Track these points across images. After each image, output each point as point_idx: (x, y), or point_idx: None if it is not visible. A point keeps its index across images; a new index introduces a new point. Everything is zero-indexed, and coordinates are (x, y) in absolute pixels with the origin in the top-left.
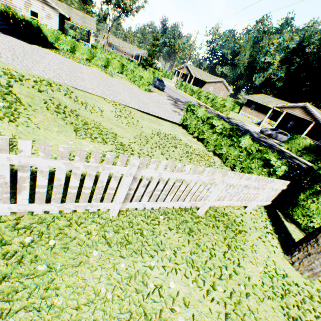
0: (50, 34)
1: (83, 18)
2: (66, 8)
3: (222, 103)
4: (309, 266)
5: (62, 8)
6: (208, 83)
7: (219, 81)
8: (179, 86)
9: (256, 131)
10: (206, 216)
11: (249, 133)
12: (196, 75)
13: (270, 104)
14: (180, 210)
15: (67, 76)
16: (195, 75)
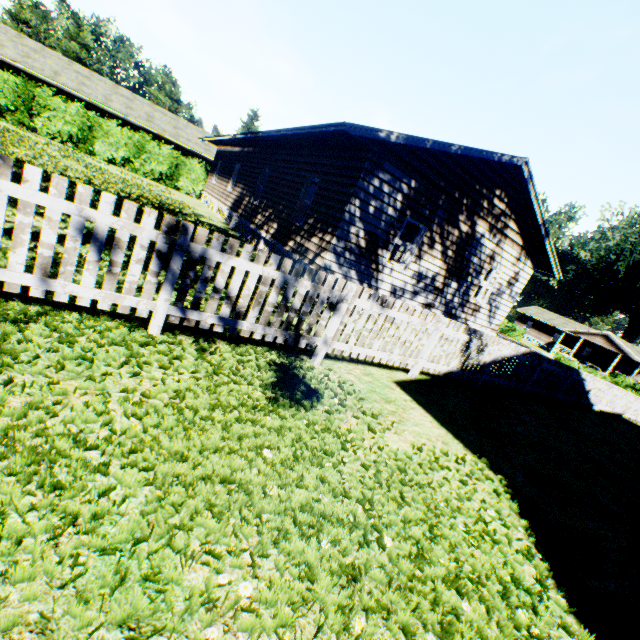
0: None
1: None
2: None
3: (511, 326)
4: None
5: None
6: None
7: None
8: None
9: None
10: None
11: None
12: None
13: (554, 323)
14: None
15: None
16: None
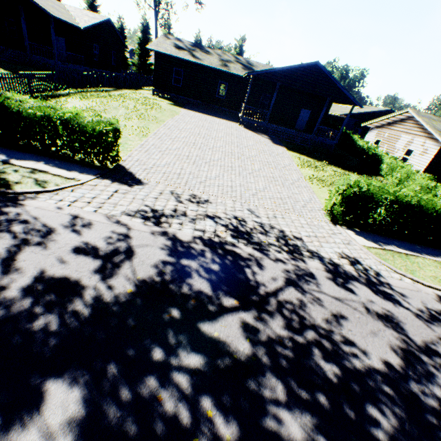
0: (386, 166)
1: None
2: None
3: None
4: None
5: None
6: None
7: None
8: None
9: None
10: None
11: None
12: None
13: None
14: None
15: (191, 132)
16: None
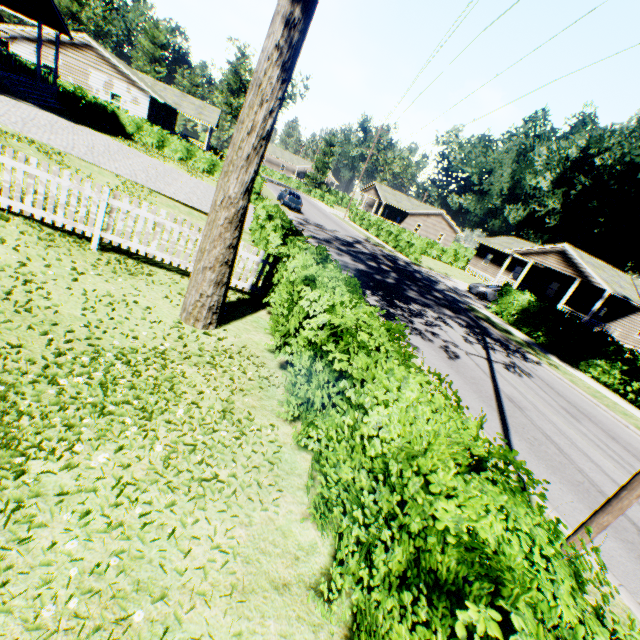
0: (130, 123)
1: (200, 109)
2: (178, 95)
3: (410, 240)
4: (185, 303)
5: (171, 95)
6: (412, 216)
7: (435, 212)
8: (354, 216)
9: (463, 288)
10: (105, 255)
11: (427, 282)
12: (388, 200)
13: None
14: (63, 234)
15: (88, 152)
16: (386, 200)
